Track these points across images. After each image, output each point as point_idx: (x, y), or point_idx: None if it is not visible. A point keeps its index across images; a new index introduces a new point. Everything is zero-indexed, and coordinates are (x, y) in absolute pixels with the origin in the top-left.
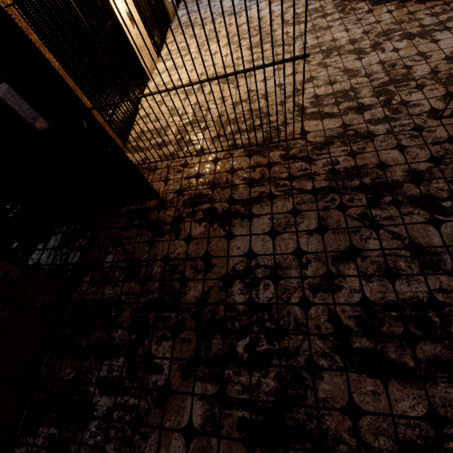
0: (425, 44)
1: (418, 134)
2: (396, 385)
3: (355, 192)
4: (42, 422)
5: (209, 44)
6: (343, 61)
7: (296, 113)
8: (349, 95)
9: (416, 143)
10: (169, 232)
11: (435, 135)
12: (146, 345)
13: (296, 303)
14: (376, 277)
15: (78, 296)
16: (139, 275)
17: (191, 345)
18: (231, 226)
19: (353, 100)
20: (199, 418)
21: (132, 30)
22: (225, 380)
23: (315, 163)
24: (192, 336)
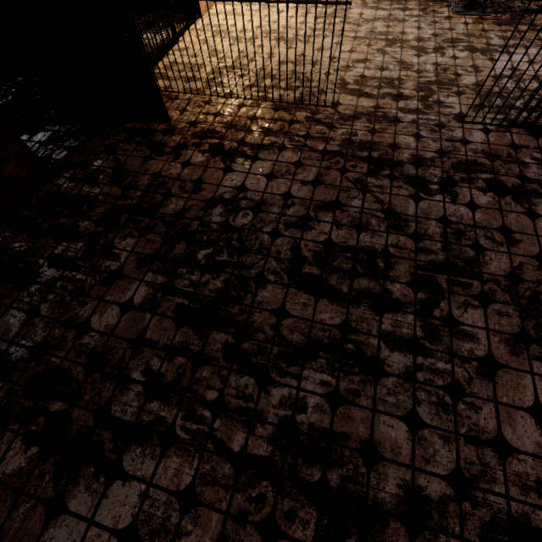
0: (482, 60)
1: (438, 129)
2: (325, 302)
3: (360, 161)
4: None
5: None
6: (402, 54)
7: (337, 85)
8: (393, 84)
9: (433, 136)
10: (169, 154)
11: (452, 134)
12: (109, 238)
13: (267, 232)
14: (347, 227)
15: (53, 187)
16: (123, 182)
17: (155, 245)
18: (233, 163)
19: (395, 89)
20: (140, 298)
21: None
22: (177, 275)
23: (335, 130)
24: (159, 239)
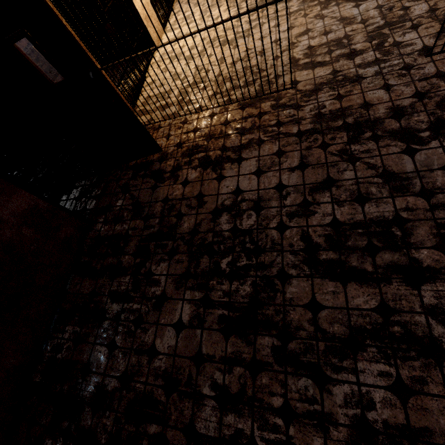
0: None
1: (406, 72)
2: (354, 286)
3: (337, 131)
4: (68, 323)
5: (212, 10)
6: (340, 11)
7: (289, 65)
8: (342, 43)
9: (403, 81)
10: (169, 179)
11: (423, 72)
12: (147, 266)
13: (274, 227)
14: (348, 202)
15: (95, 233)
16: (143, 214)
17: (183, 264)
18: (222, 170)
19: (346, 47)
20: (187, 316)
21: (137, 0)
22: (210, 288)
23: (302, 109)
24: (185, 257)
